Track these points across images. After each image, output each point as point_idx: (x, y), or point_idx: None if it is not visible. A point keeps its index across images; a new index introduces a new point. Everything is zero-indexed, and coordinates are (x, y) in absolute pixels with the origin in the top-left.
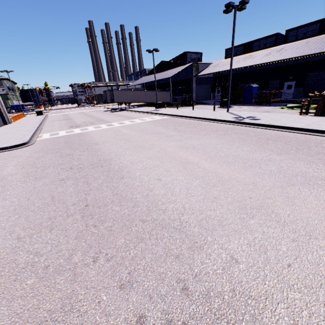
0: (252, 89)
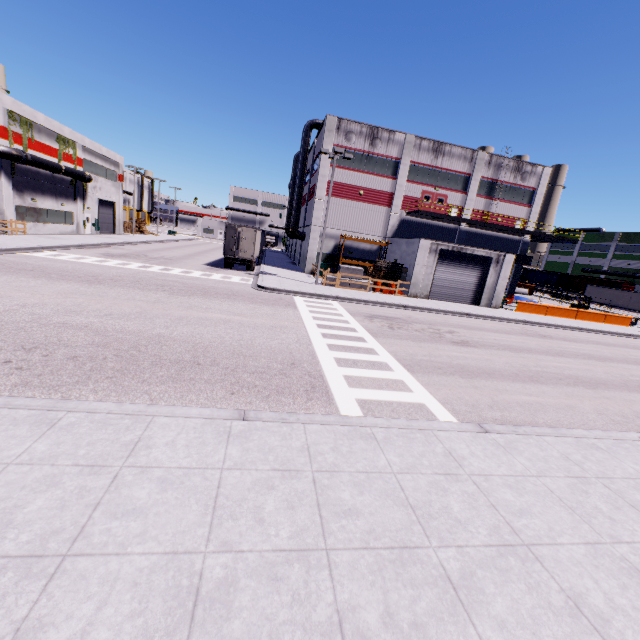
0: None
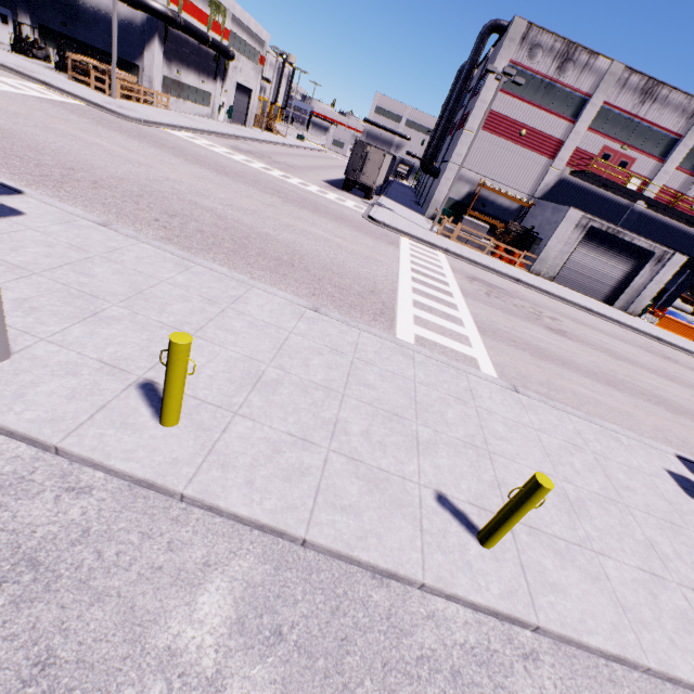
0: None
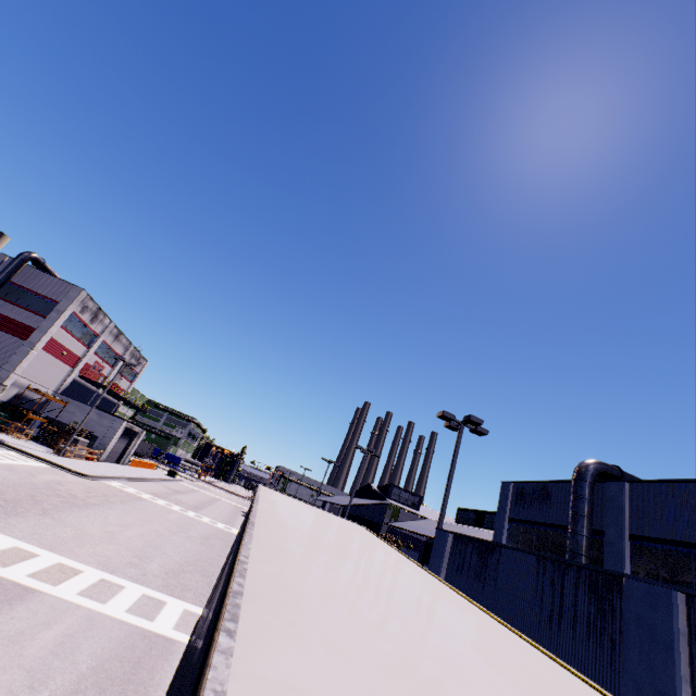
0: None
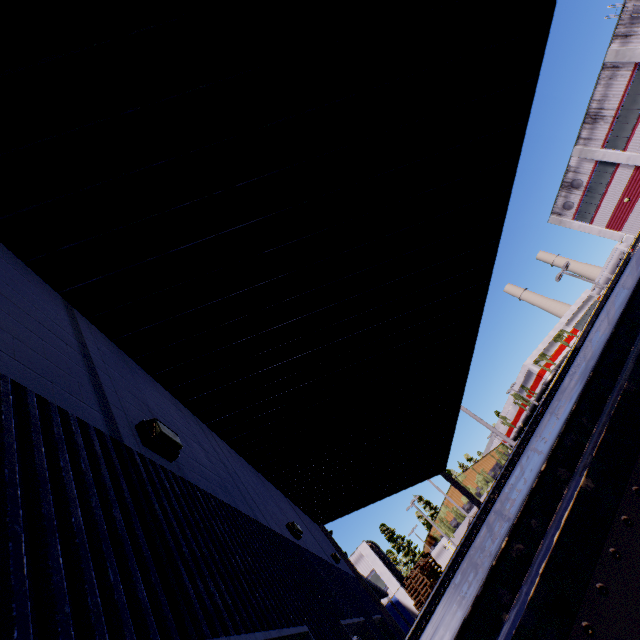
0: None
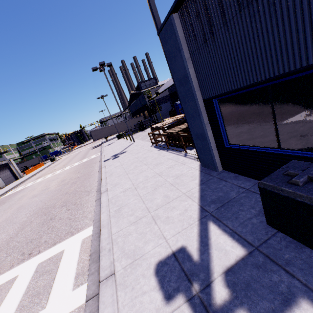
0: (178, 105)
